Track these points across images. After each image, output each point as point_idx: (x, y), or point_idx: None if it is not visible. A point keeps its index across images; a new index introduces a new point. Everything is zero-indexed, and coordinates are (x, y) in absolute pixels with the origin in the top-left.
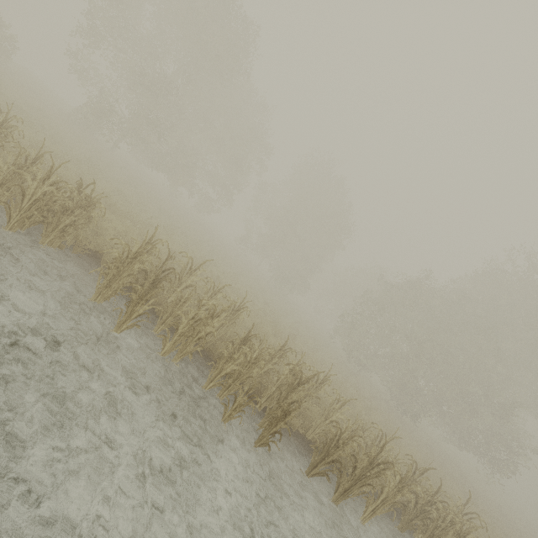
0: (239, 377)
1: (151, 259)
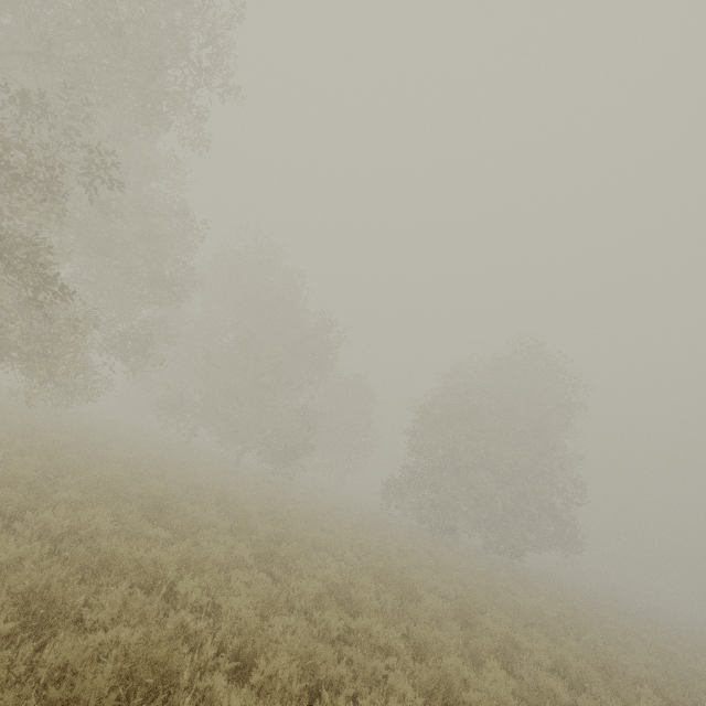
0: None
1: None
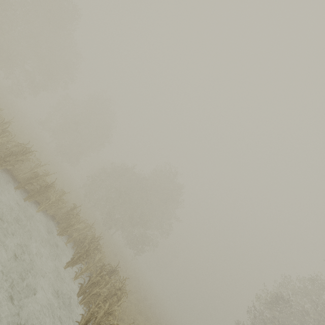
0: None
1: None
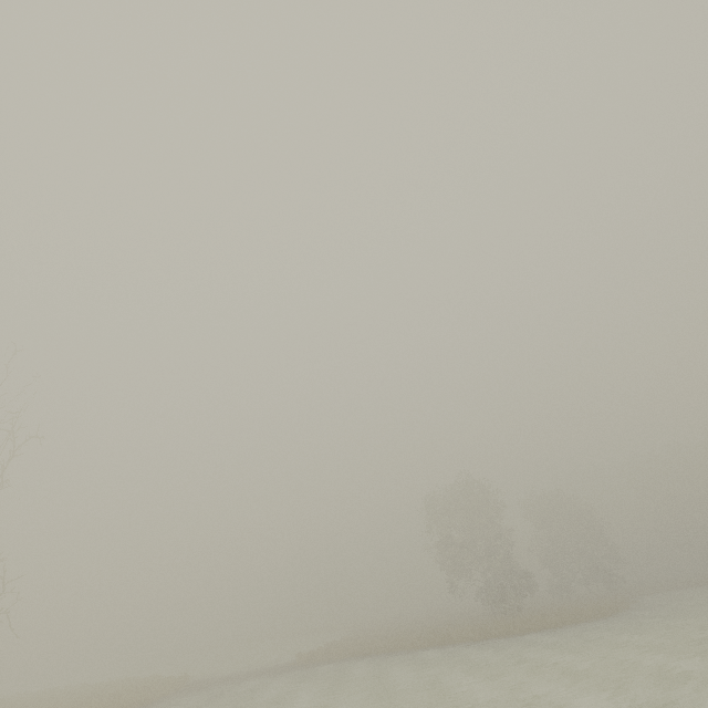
0: None
1: None
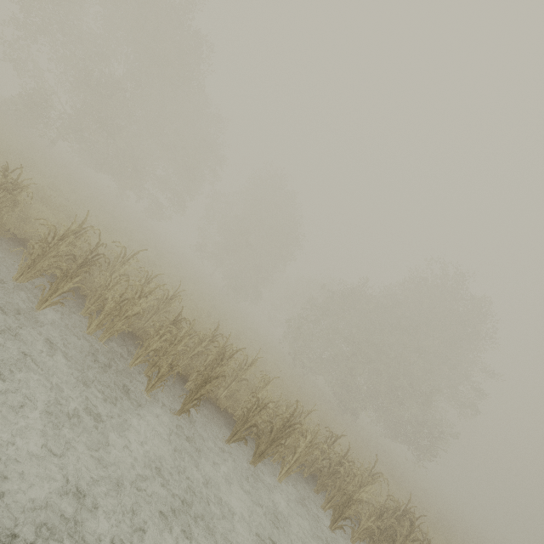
0: (166, 354)
1: (80, 243)
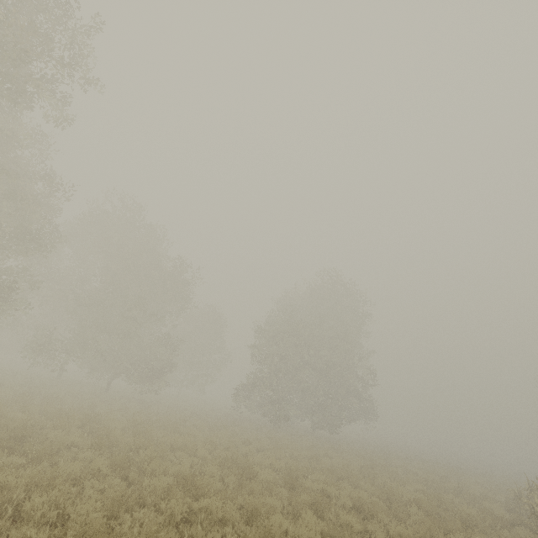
0: None
1: None
